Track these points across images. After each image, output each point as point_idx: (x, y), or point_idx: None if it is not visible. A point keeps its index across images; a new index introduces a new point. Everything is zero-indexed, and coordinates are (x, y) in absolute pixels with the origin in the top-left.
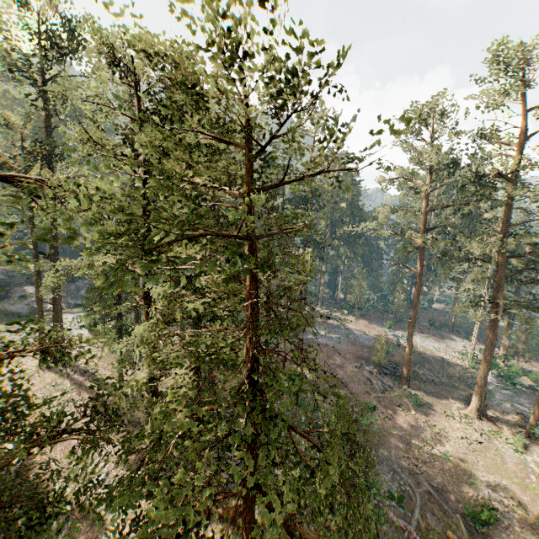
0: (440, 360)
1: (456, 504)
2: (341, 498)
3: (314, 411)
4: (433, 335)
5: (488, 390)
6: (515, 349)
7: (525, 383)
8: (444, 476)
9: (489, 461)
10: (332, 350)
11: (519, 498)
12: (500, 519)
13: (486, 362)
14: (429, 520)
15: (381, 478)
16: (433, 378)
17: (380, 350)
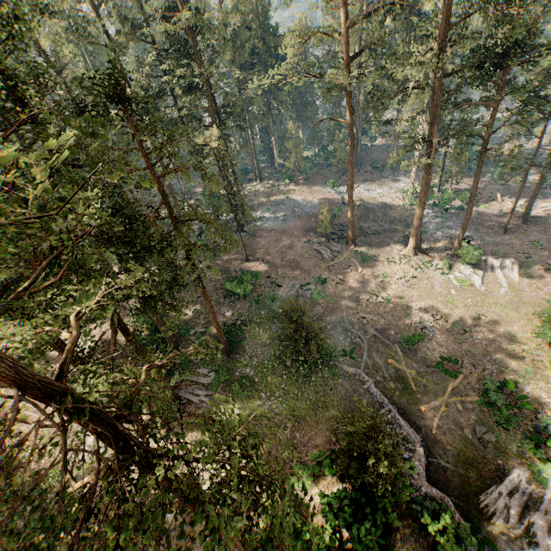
0: (383, 205)
1: (395, 337)
2: (304, 372)
3: (272, 303)
4: (376, 180)
5: (424, 223)
6: (450, 173)
7: (456, 204)
8: (386, 317)
9: (422, 290)
10: (280, 232)
11: (442, 312)
12: (427, 334)
13: (421, 204)
14: (375, 358)
15: (336, 341)
16: (377, 228)
17: (324, 221)
